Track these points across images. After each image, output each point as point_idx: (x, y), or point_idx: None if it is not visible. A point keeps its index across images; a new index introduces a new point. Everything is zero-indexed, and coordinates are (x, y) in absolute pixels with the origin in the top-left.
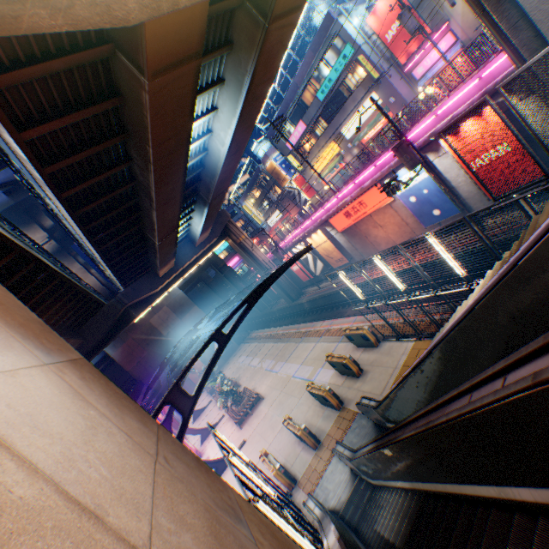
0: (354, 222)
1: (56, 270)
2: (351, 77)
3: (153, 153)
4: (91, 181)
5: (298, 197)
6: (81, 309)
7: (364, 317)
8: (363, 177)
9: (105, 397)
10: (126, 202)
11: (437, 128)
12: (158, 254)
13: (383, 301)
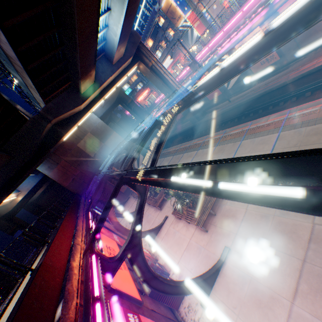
0: None
1: None
2: None
3: None
4: None
5: (190, 36)
6: None
7: None
8: None
9: None
10: None
11: None
12: (76, 32)
13: None
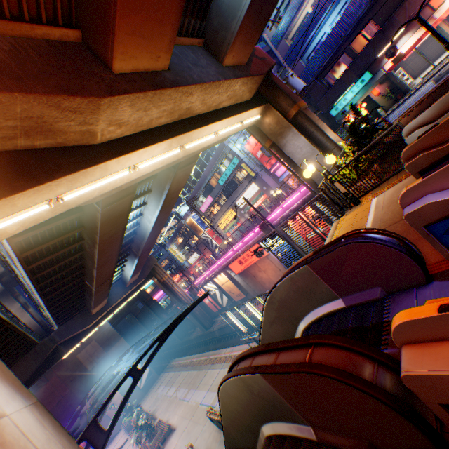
0: (246, 267)
1: (5, 319)
2: (239, 173)
3: (99, 238)
4: (52, 255)
5: (210, 243)
6: (14, 350)
7: (254, 344)
8: (247, 238)
9: (51, 424)
10: (74, 263)
11: (284, 214)
12: (93, 297)
13: (258, 333)
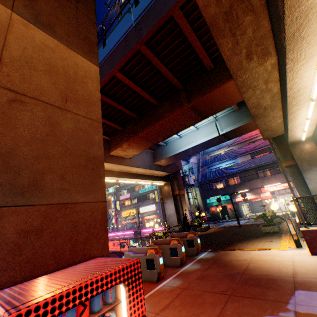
0: (115, 249)
1: None
2: (152, 194)
3: None
4: None
5: (111, 219)
6: None
7: None
8: (127, 232)
9: None
10: None
11: None
12: None
13: None
